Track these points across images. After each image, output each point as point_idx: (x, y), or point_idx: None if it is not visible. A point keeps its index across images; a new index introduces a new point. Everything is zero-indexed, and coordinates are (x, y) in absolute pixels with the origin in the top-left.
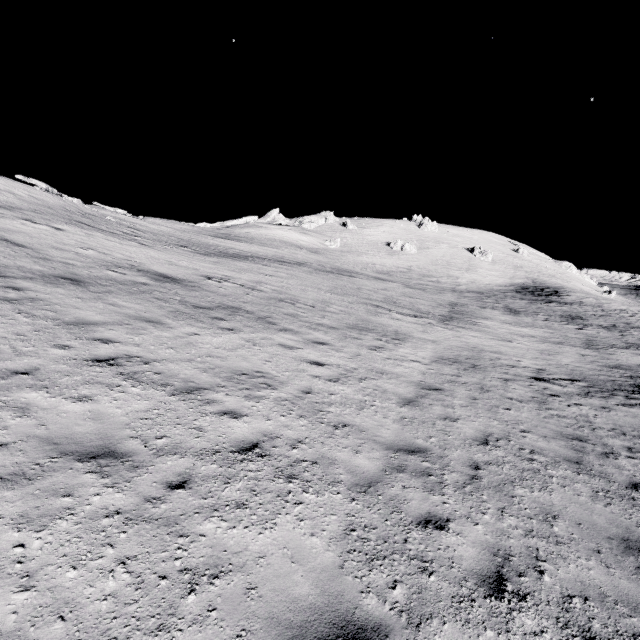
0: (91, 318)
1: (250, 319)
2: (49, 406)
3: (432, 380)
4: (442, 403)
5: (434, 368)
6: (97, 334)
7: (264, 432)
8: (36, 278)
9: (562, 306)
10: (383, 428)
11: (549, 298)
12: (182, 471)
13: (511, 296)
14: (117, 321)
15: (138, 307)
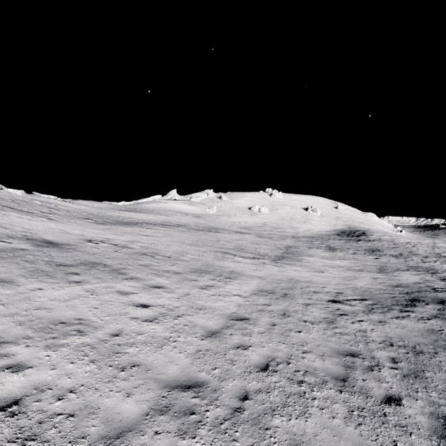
0: None
1: (104, 271)
2: None
3: (244, 311)
4: (242, 332)
5: (250, 300)
6: None
7: (38, 384)
8: None
9: (367, 243)
10: (172, 364)
11: (359, 238)
12: None
13: (333, 238)
14: None
15: None
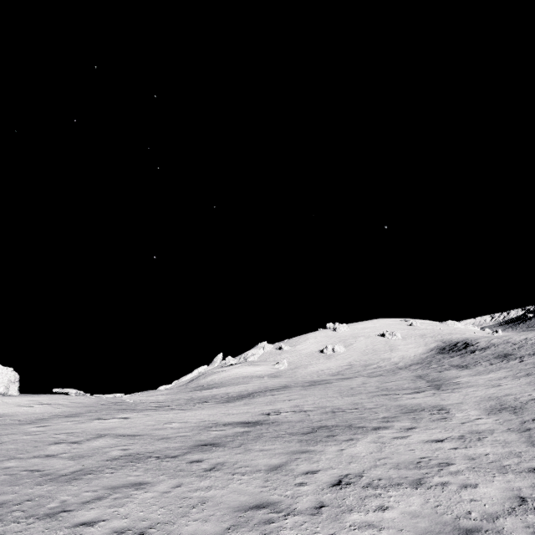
0: (272, 462)
1: (346, 429)
2: (378, 519)
3: (513, 425)
4: None
5: (497, 418)
6: (298, 470)
7: (507, 489)
8: (190, 451)
9: (485, 351)
10: None
11: (468, 349)
12: (523, 524)
13: (442, 357)
14: (288, 458)
15: (278, 446)
